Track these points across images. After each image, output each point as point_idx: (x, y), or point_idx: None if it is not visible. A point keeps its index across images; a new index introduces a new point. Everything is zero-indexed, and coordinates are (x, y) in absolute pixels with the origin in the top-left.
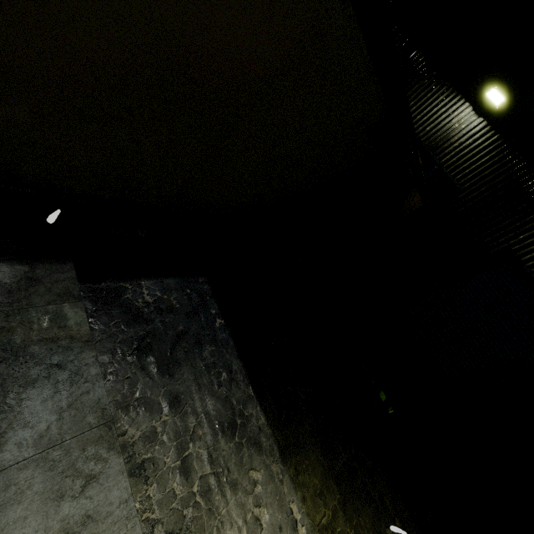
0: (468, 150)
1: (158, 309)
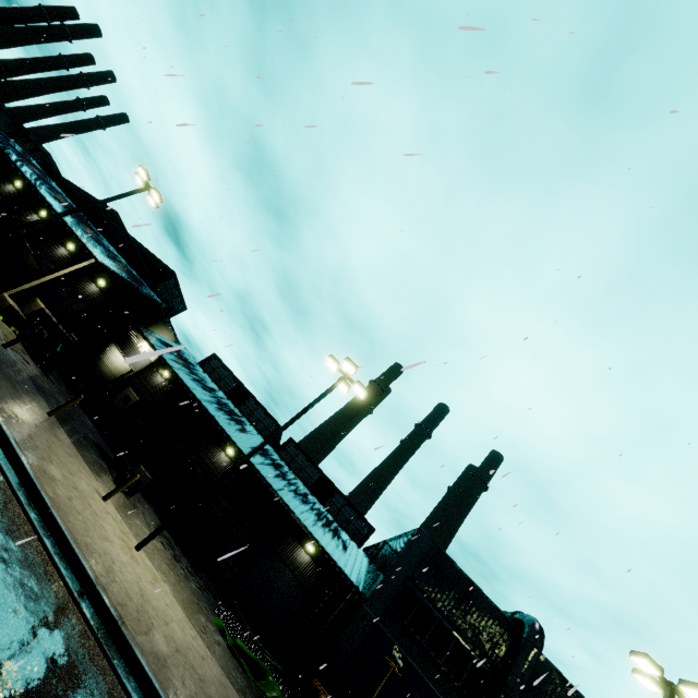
0: (62, 258)
1: None
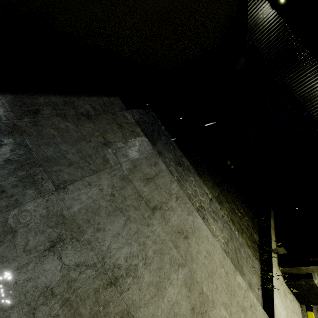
0: (267, 30)
1: (142, 121)
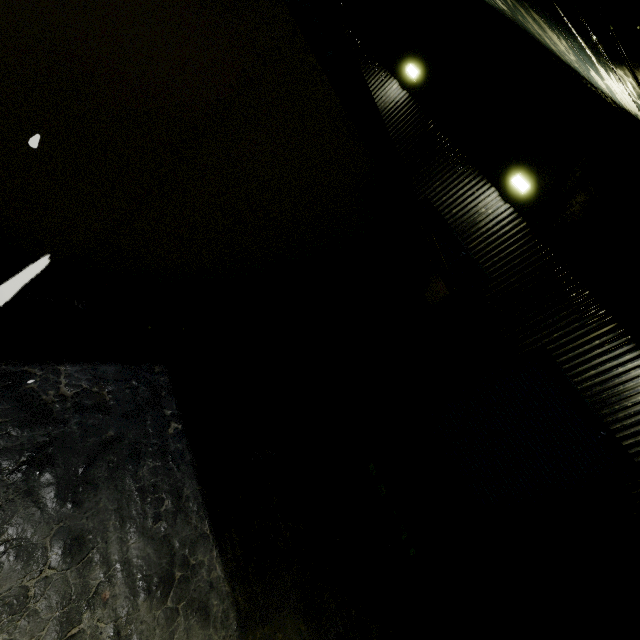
0: (496, 237)
1: (78, 405)
